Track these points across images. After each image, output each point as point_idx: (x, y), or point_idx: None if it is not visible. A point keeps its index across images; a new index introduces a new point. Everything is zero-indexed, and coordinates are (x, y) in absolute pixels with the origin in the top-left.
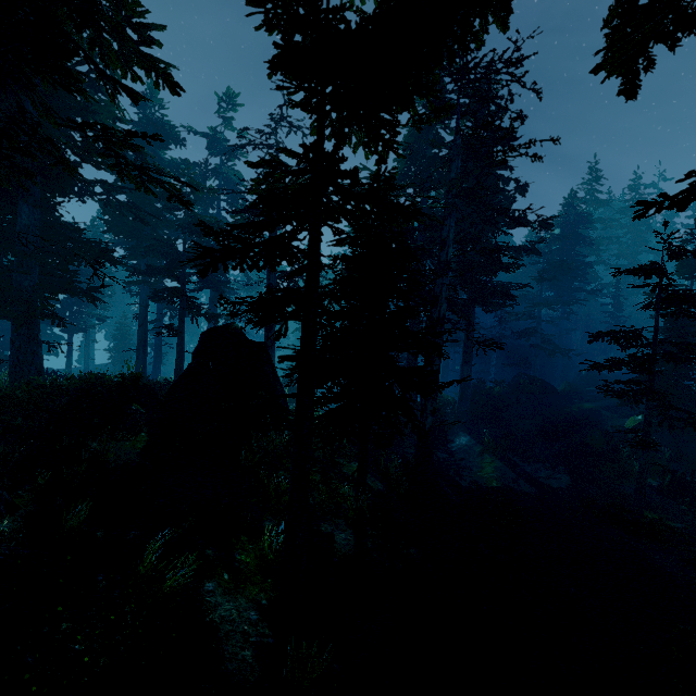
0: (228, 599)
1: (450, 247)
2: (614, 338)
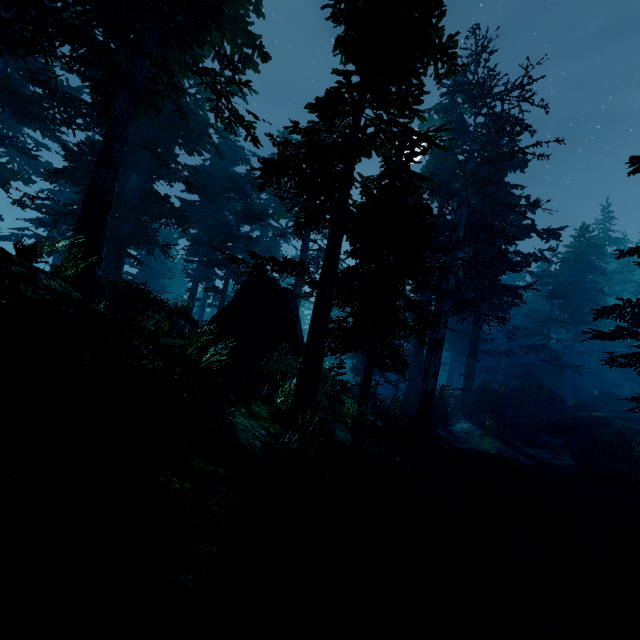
0: (244, 419)
1: (461, 231)
2: (620, 315)
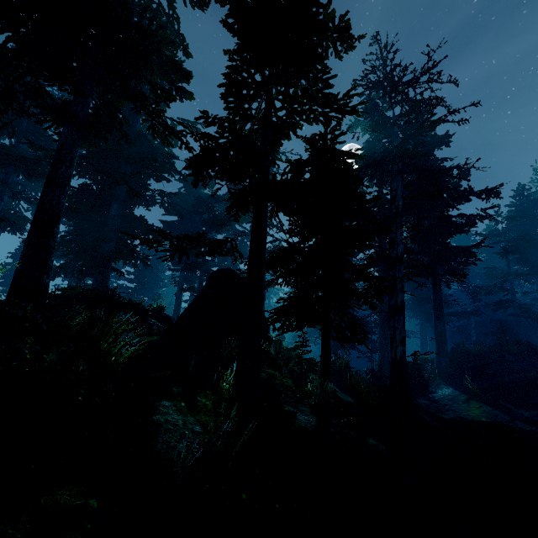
0: (179, 415)
1: (400, 201)
2: None
